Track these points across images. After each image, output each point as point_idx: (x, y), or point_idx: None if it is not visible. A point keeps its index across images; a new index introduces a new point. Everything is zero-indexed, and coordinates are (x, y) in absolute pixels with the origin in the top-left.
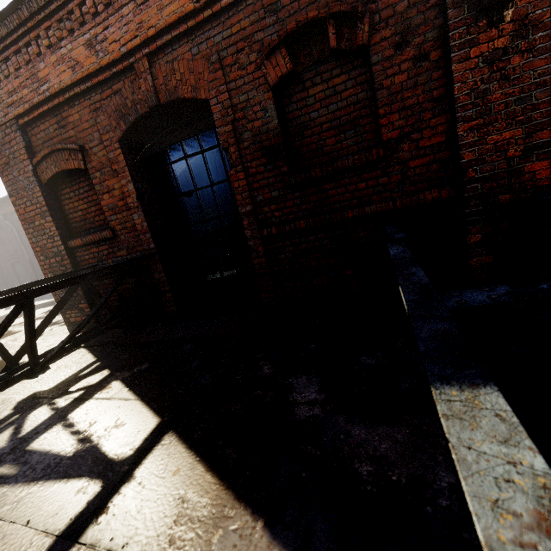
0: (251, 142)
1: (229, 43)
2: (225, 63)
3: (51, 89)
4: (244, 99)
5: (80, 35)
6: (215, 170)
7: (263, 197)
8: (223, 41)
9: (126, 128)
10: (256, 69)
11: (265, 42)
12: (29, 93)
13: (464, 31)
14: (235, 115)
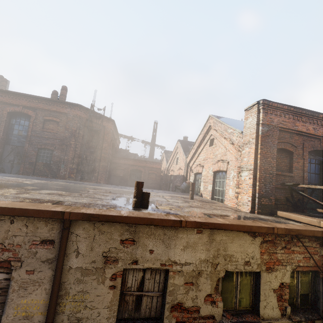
0: None
1: None
2: None
3: (297, 129)
4: None
5: (312, 125)
6: (312, 169)
7: None
8: None
9: (312, 150)
10: None
11: None
12: (290, 125)
13: None
14: None
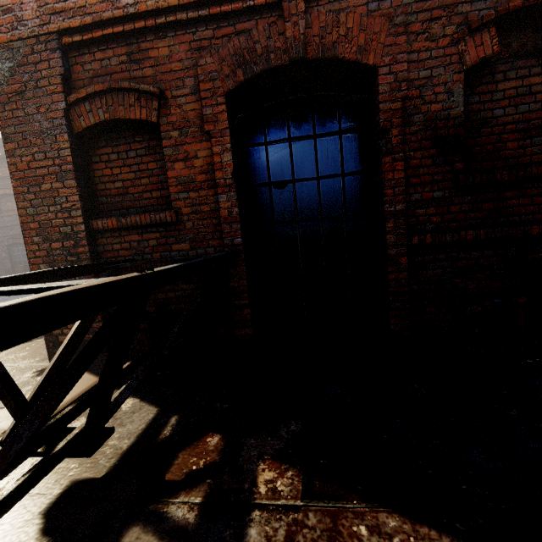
0: (422, 127)
1: (422, 7)
2: (411, 29)
3: (139, 4)
4: (425, 75)
5: None
6: (328, 160)
7: (420, 196)
8: (414, 4)
9: (243, 80)
10: (451, 44)
11: (470, 17)
12: (99, 3)
13: None
14: (407, 92)
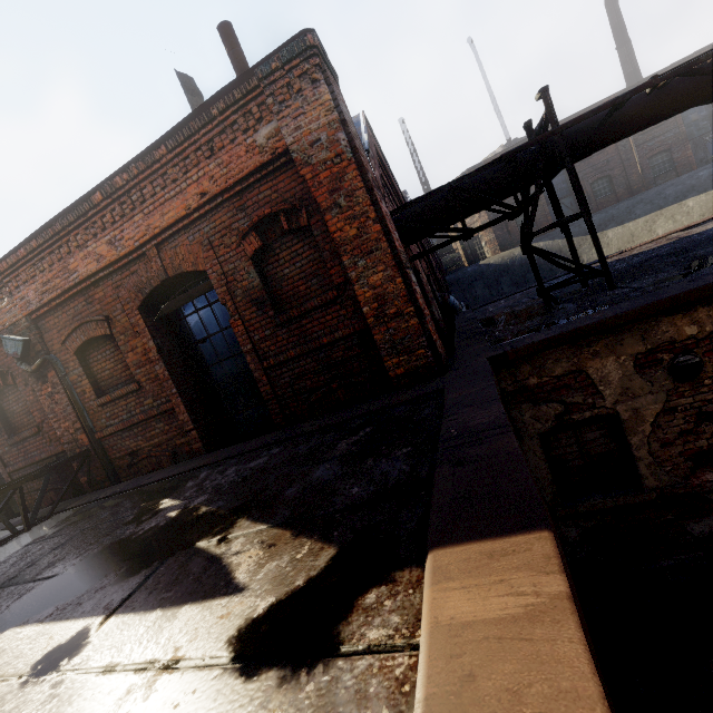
0: None
1: None
2: None
3: None
4: None
5: None
6: None
7: (3, 451)
8: None
9: None
10: None
11: None
12: None
13: (37, 385)
14: None
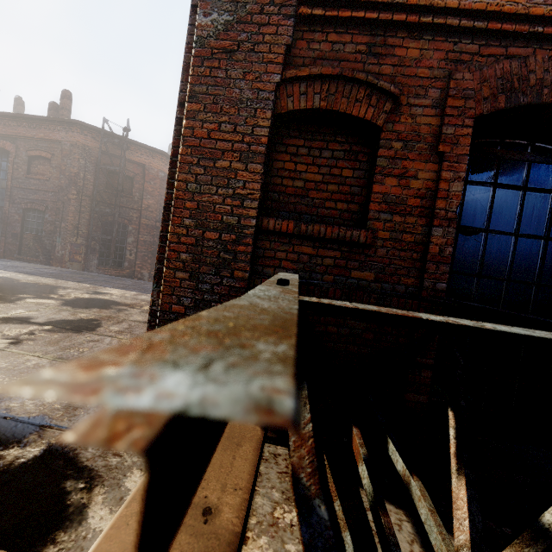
0: None
1: None
2: None
3: None
4: None
5: None
6: (534, 218)
7: None
8: None
9: (503, 107)
10: None
11: None
12: None
13: None
14: None
